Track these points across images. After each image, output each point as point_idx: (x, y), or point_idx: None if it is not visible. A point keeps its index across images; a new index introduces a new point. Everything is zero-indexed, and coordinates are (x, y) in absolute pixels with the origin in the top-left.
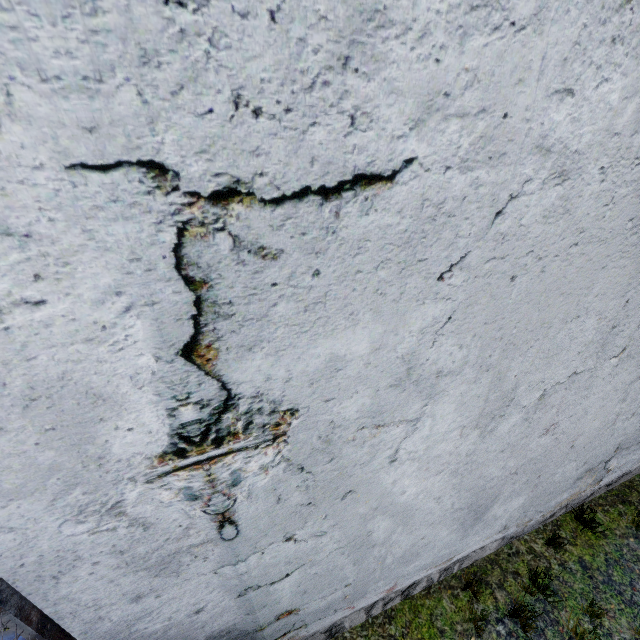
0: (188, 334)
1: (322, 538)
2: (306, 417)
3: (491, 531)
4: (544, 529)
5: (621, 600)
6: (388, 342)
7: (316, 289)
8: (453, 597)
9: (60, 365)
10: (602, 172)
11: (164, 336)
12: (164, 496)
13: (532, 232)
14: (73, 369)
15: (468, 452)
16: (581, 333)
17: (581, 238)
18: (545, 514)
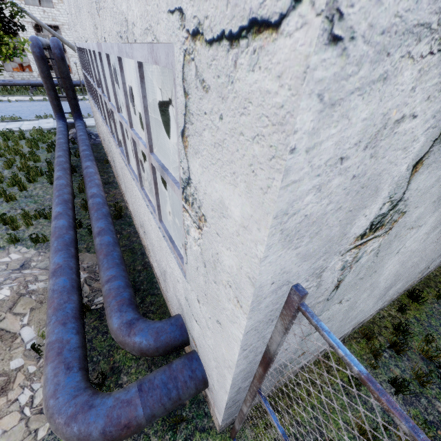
0: (425, 152)
1: (347, 302)
2: (404, 218)
3: (380, 304)
4: (393, 304)
5: (438, 333)
6: None
7: None
8: (357, 342)
9: (385, 164)
10: None
11: (419, 151)
12: (337, 266)
13: None
14: (386, 168)
15: (414, 250)
16: None
17: None
18: (397, 295)
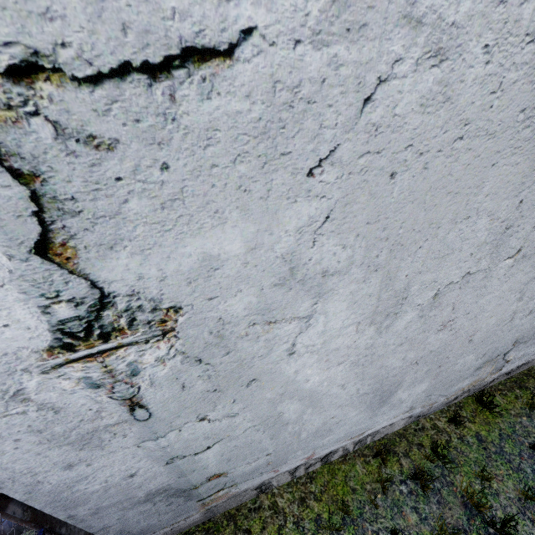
0: (35, 232)
1: (235, 418)
2: (192, 314)
3: (398, 411)
4: (448, 409)
5: (510, 467)
6: (264, 242)
7: (169, 185)
8: (365, 463)
9: None
10: (487, 51)
11: (9, 234)
12: (65, 385)
13: (409, 123)
14: None
15: (366, 346)
16: (473, 234)
17: (466, 131)
18: (448, 397)
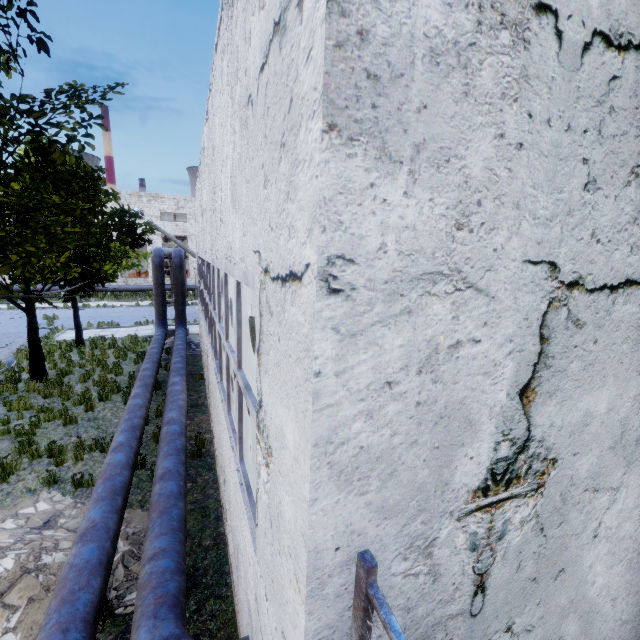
0: (527, 377)
1: (529, 636)
2: (559, 469)
3: None
4: None
5: None
6: (616, 404)
7: (592, 353)
8: None
9: (465, 391)
10: None
11: (516, 377)
12: (459, 540)
13: None
14: (469, 395)
15: None
16: None
17: None
18: None
